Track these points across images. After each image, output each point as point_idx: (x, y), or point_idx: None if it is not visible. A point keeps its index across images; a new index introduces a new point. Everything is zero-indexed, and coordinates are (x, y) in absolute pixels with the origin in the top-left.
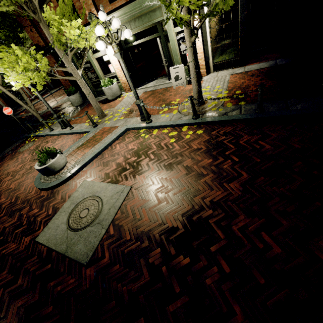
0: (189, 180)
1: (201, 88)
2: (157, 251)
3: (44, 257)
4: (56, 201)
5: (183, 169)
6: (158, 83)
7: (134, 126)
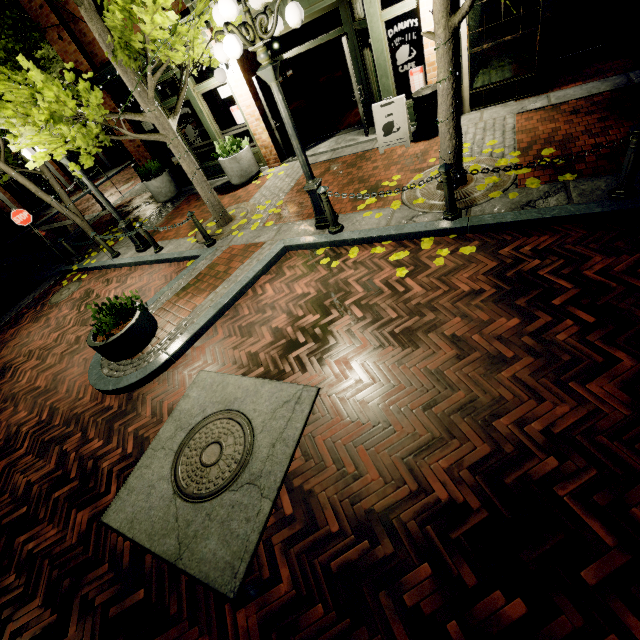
0: (469, 373)
1: (461, 145)
2: (423, 571)
3: (125, 567)
4: (142, 421)
5: (445, 343)
6: (340, 143)
7: (302, 242)
